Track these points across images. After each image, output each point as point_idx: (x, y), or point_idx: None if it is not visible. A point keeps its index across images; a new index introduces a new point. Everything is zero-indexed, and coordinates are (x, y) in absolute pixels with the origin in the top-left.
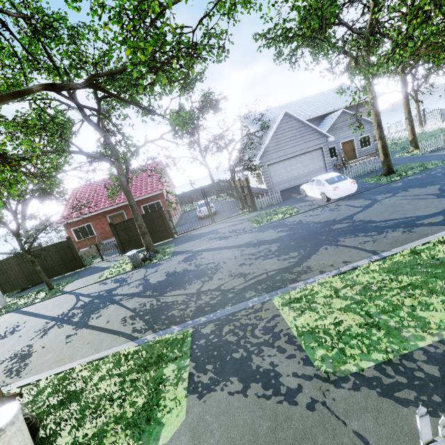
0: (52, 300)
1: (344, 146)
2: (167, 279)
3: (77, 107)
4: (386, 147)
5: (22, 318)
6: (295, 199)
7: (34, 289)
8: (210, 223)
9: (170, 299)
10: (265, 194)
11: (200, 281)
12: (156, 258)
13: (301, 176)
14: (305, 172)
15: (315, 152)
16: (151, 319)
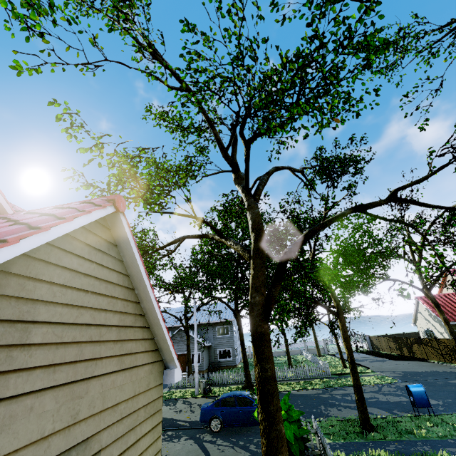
0: None
1: (179, 357)
2: None
3: None
4: None
5: None
6: None
7: None
8: None
9: None
10: None
11: None
12: None
13: None
14: None
15: None
16: None
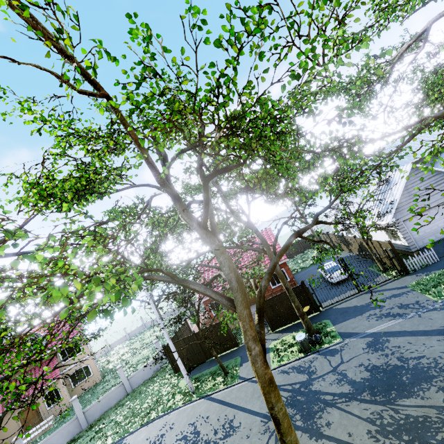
0: (239, 389)
1: None
2: (374, 377)
3: (230, 211)
4: None
5: (226, 410)
6: None
7: (203, 370)
8: (356, 292)
9: (413, 411)
10: (415, 254)
11: (435, 388)
12: (324, 341)
13: None
14: None
15: None
16: (416, 442)
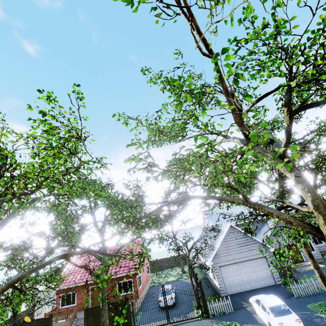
0: None
1: (289, 248)
2: None
3: (93, 218)
4: (324, 277)
5: None
6: (245, 311)
7: None
8: (165, 323)
9: None
10: (216, 299)
11: None
12: None
13: (250, 281)
14: (254, 278)
15: (260, 259)
16: None
